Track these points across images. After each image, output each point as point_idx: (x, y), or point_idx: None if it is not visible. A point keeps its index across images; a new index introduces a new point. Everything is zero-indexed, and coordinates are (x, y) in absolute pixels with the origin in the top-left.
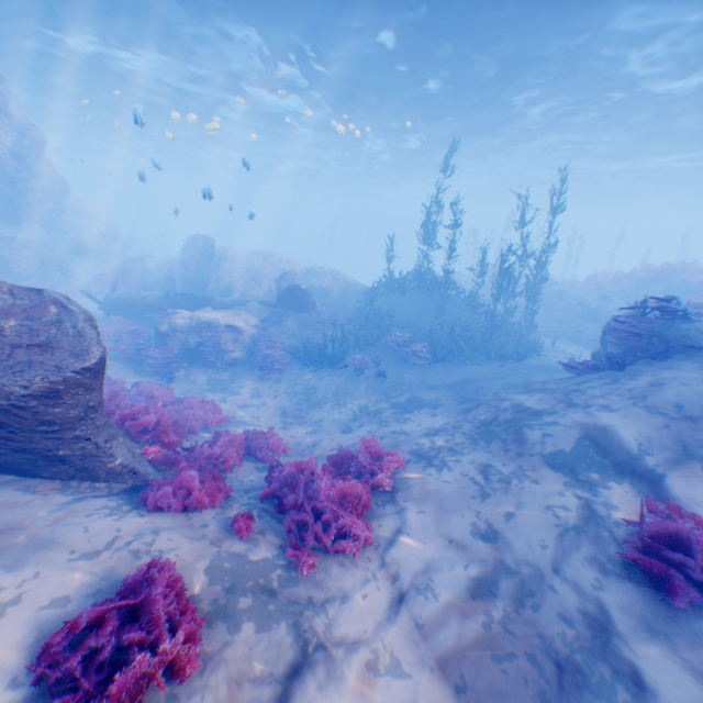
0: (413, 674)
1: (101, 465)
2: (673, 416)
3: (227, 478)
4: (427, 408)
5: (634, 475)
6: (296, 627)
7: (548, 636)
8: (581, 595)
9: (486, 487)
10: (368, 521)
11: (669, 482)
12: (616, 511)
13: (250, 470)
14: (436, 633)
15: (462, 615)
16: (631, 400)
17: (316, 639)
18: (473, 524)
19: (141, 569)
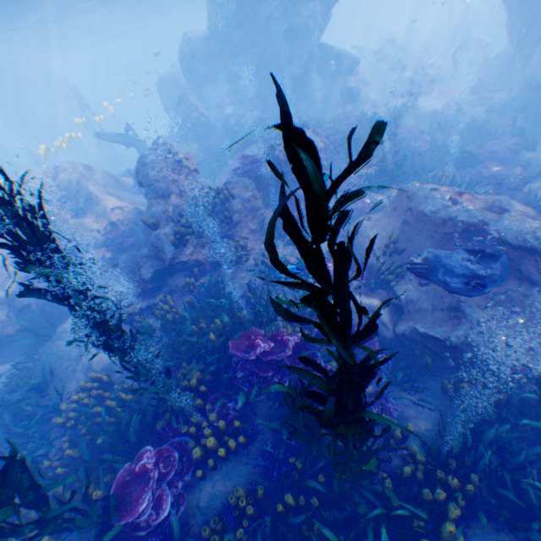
0: None
1: None
2: None
3: None
4: None
5: None
6: None
7: None
8: None
9: None
10: None
11: None
12: None
13: None
14: None
15: None
16: None
17: None
18: None
19: None
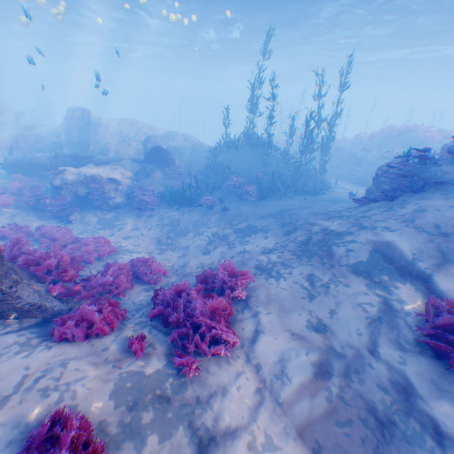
0: (283, 447)
1: (10, 306)
2: (435, 234)
3: (122, 300)
4: (261, 232)
5: (411, 276)
6: (191, 429)
7: (374, 404)
8: (392, 370)
9: (312, 291)
10: (232, 325)
11: (435, 280)
12: (405, 304)
13: (139, 291)
14: (294, 409)
15: (311, 393)
16: (404, 223)
17: (208, 435)
18: (308, 321)
19: (45, 427)
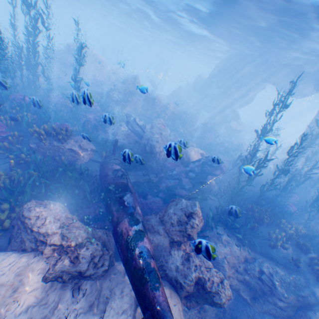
0: None
1: None
2: None
3: None
4: None
5: None
6: None
7: None
8: None
9: None
10: None
11: None
12: None
13: None
14: None
15: None
16: None
17: None
18: None
19: None
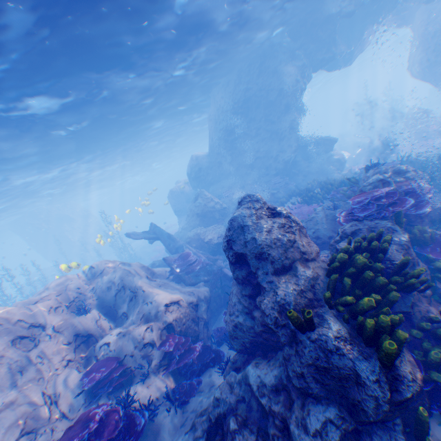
0: None
1: None
2: None
3: None
4: None
5: None
6: None
7: None
8: None
9: None
10: None
11: None
12: None
13: None
14: None
15: None
16: None
17: None
18: None
19: None
